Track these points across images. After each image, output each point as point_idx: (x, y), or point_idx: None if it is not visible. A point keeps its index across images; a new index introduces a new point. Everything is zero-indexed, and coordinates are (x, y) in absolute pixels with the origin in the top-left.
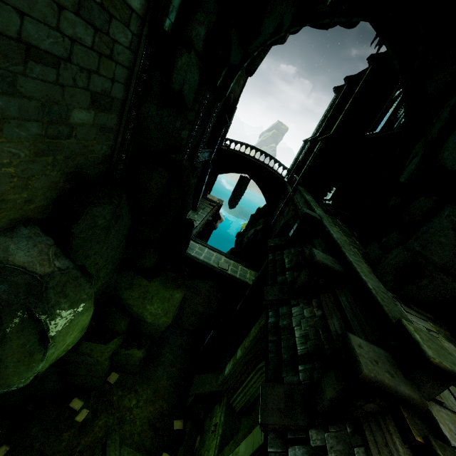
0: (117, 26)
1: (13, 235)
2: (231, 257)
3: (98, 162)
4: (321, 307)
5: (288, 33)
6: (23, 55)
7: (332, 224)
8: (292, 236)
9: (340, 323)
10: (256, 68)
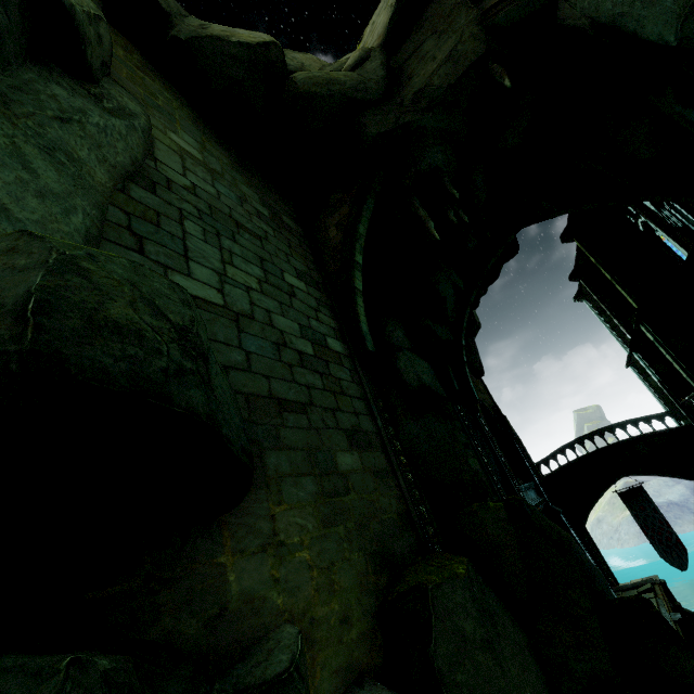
0: (335, 368)
1: None
2: None
3: (398, 528)
4: None
5: (475, 318)
6: (277, 409)
7: None
8: None
9: None
10: (480, 363)
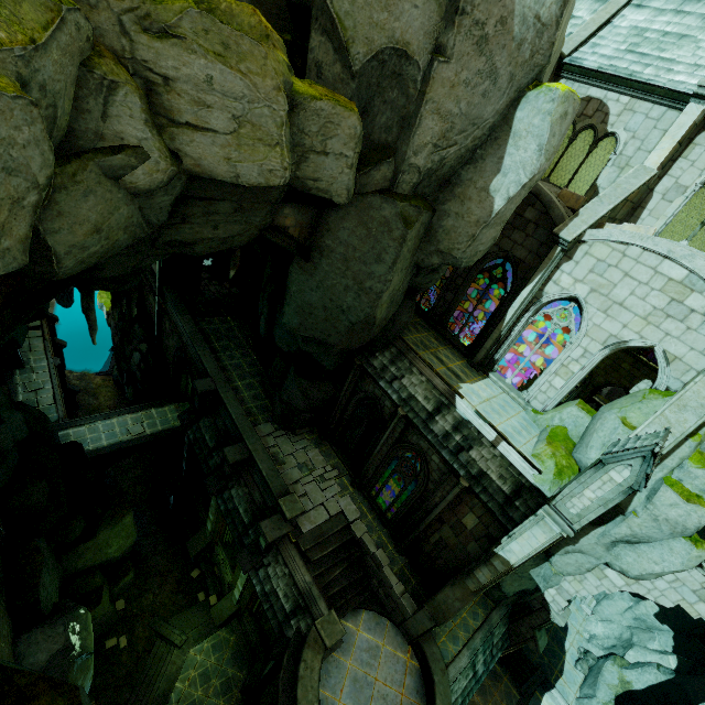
0: None
1: (22, 657)
2: (137, 408)
3: None
4: (247, 485)
5: None
6: None
7: (227, 384)
8: (199, 408)
9: (260, 495)
10: None
